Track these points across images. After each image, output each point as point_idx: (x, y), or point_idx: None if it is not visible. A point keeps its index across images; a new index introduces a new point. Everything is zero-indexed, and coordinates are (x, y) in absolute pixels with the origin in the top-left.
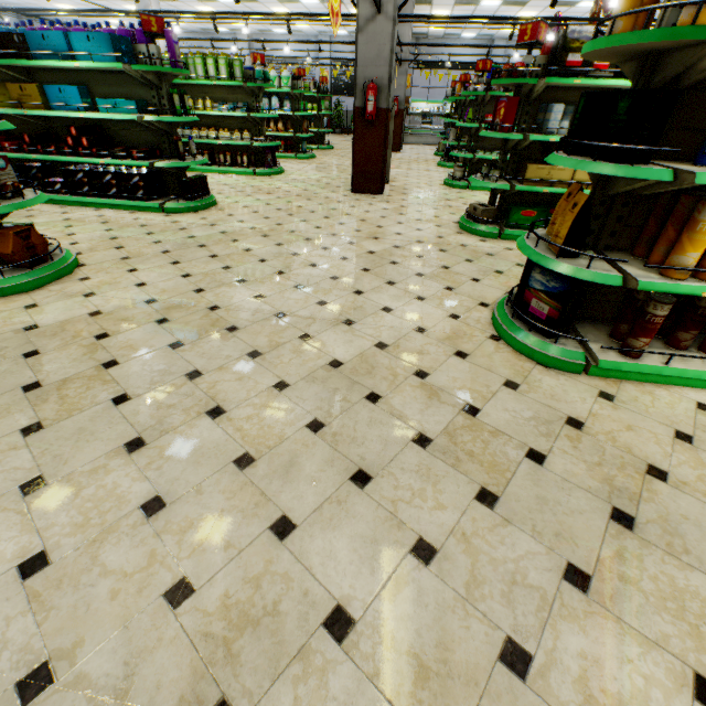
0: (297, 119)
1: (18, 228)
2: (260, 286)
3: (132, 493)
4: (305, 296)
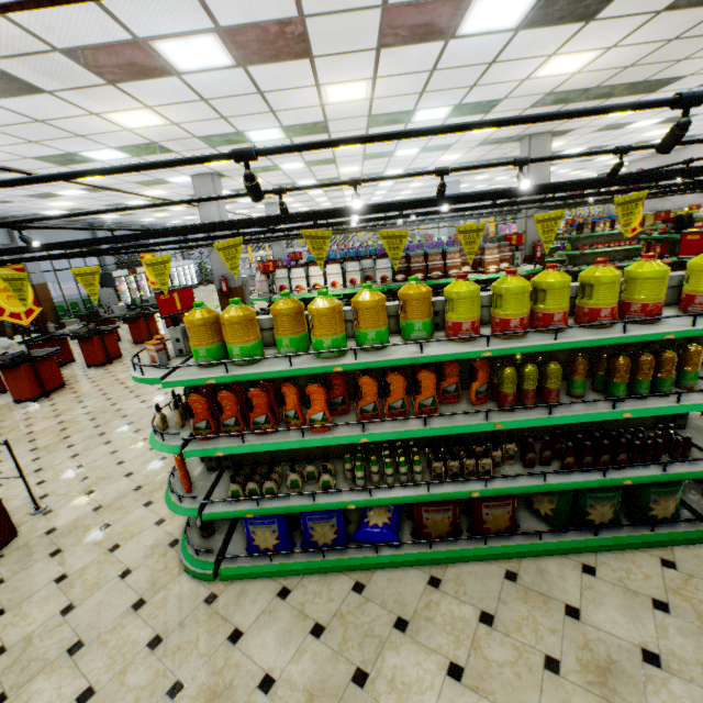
0: None
1: None
2: None
3: None
4: None
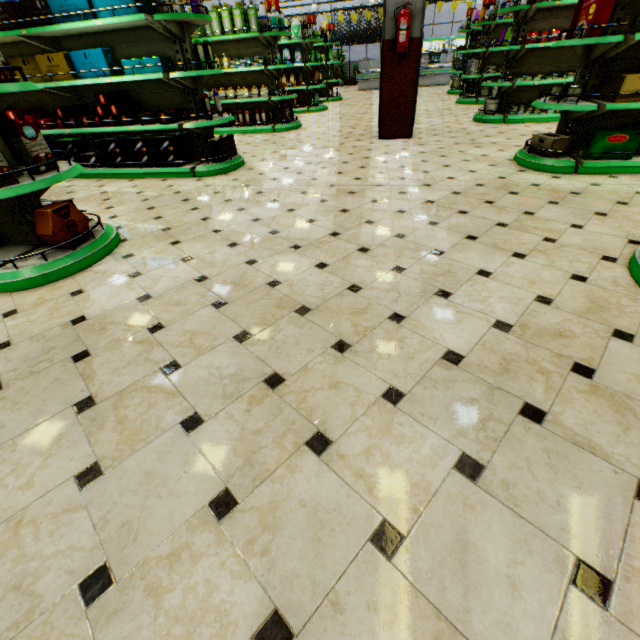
0: (308, 71)
1: (55, 206)
2: (318, 252)
3: (237, 606)
4: (374, 261)
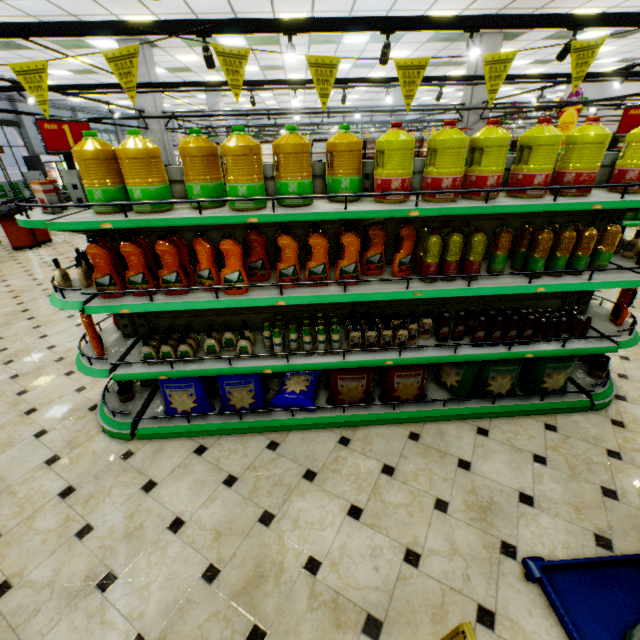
0: None
1: None
2: None
3: None
4: None
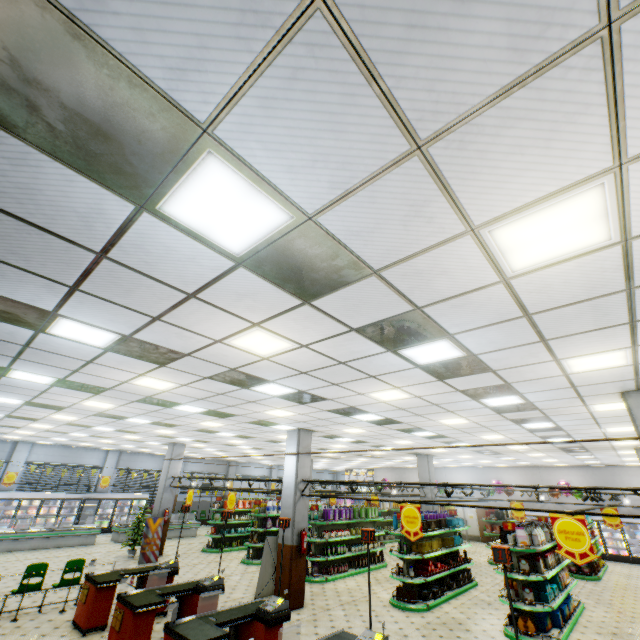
0: None
1: None
2: None
3: None
4: None
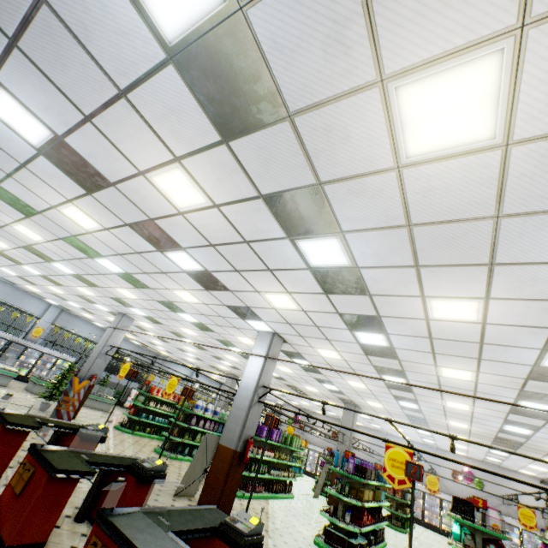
0: None
1: None
2: None
3: None
4: None
